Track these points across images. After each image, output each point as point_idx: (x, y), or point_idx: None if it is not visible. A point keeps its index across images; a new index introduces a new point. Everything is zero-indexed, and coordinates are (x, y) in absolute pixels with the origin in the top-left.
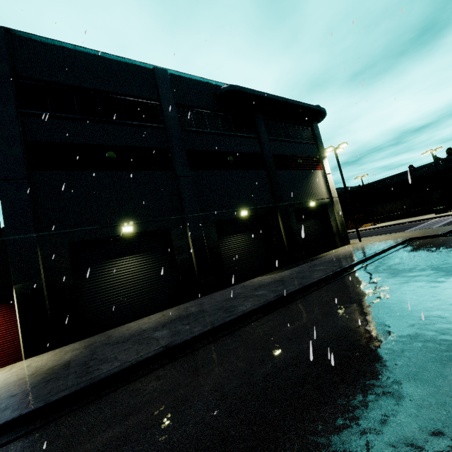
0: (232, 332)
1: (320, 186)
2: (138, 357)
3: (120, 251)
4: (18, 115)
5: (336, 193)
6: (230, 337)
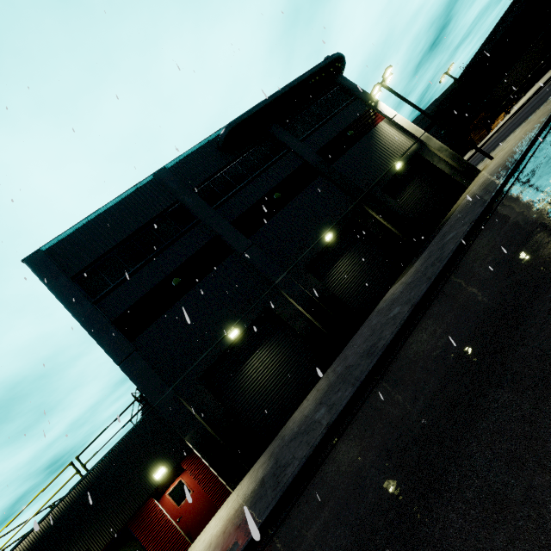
0: (381, 378)
1: (395, 137)
2: (309, 448)
3: (242, 357)
4: (94, 306)
5: (420, 129)
6: (381, 384)
